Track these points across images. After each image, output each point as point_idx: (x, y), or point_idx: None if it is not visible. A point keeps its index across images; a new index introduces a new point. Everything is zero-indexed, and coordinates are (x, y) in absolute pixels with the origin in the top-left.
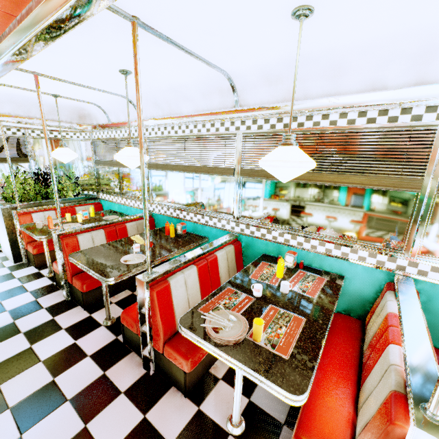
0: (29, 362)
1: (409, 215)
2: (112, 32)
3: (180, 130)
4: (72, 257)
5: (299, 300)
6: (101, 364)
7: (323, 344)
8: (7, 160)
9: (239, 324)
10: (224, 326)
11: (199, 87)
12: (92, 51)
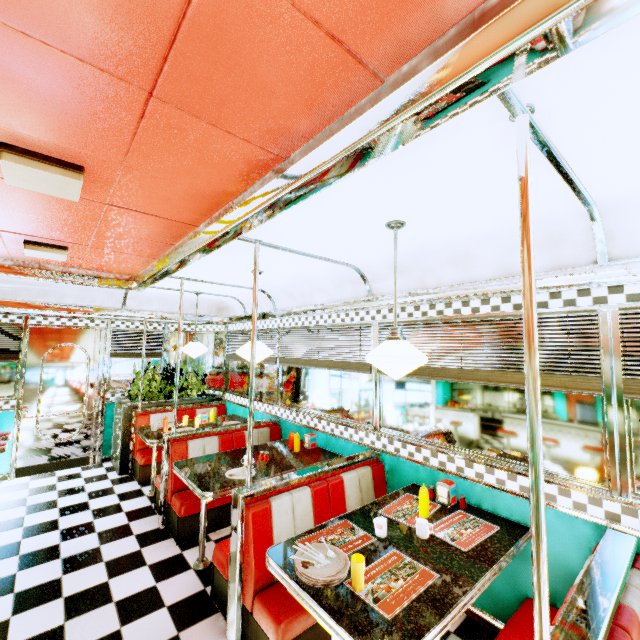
0: (101, 600)
1: (601, 428)
2: (242, 249)
3: (314, 321)
4: (176, 465)
5: (440, 549)
6: (177, 621)
7: (450, 611)
8: (142, 355)
9: (337, 563)
10: (317, 562)
11: (331, 278)
12: (228, 261)
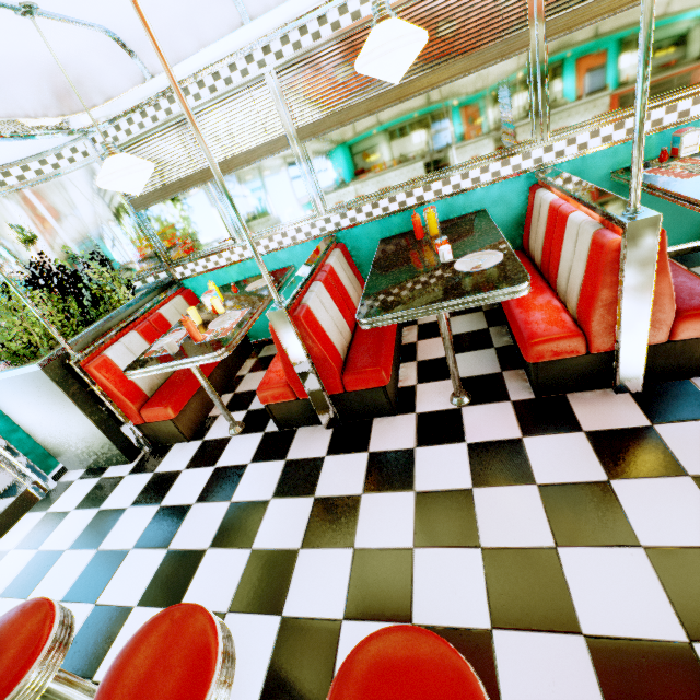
0: (457, 502)
1: None
2: None
3: (367, 5)
4: (376, 317)
5: None
6: (558, 430)
7: None
8: None
9: None
10: None
11: None
12: None
